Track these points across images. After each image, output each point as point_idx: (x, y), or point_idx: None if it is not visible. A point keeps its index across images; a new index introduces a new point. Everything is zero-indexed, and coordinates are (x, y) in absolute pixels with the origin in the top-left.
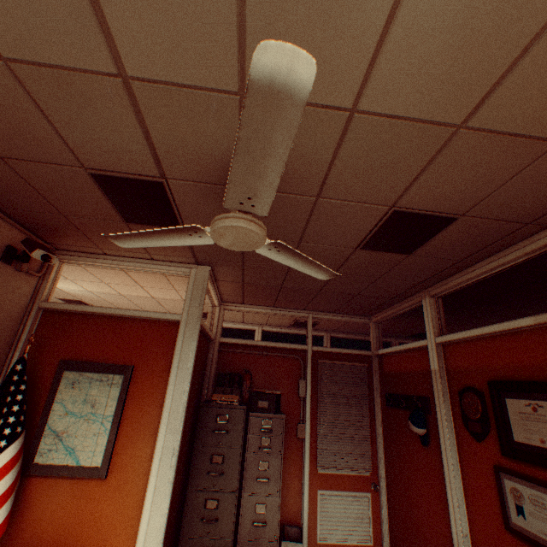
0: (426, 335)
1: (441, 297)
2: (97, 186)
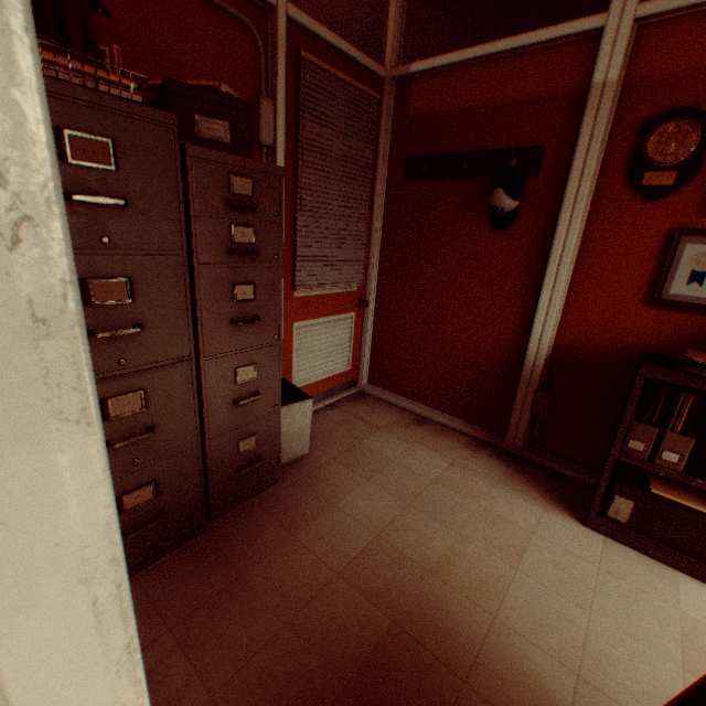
0: (614, 2)
1: None
2: None
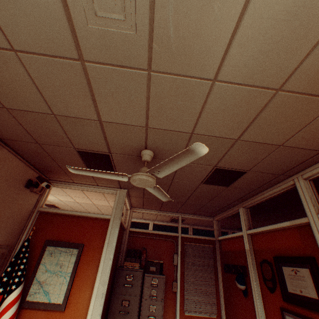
0: (242, 229)
1: (250, 207)
2: (79, 155)
